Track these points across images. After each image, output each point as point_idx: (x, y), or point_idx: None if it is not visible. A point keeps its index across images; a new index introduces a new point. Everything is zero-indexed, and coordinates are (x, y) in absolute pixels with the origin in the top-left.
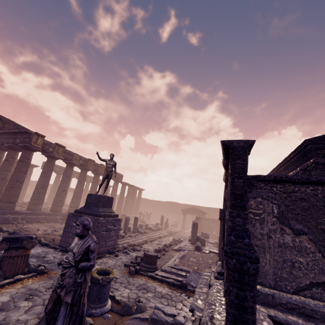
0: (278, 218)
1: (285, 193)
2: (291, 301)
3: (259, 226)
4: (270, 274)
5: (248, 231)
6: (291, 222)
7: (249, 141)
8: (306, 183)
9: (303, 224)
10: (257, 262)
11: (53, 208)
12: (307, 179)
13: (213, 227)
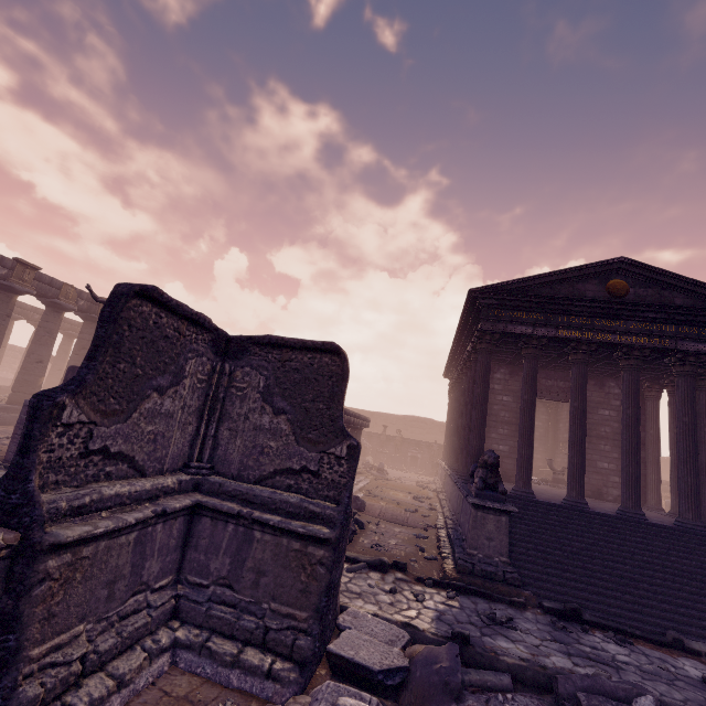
0: (263, 393)
1: (280, 362)
2: (237, 488)
3: (240, 404)
4: (236, 464)
5: (84, 381)
6: (275, 399)
7: (136, 287)
8: (305, 349)
9: (288, 402)
10: (53, 400)
11: (13, 398)
12: (304, 343)
13: (366, 448)
